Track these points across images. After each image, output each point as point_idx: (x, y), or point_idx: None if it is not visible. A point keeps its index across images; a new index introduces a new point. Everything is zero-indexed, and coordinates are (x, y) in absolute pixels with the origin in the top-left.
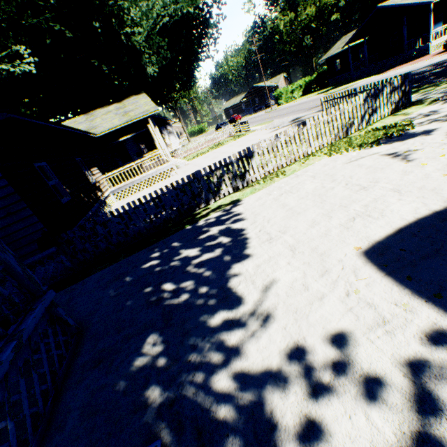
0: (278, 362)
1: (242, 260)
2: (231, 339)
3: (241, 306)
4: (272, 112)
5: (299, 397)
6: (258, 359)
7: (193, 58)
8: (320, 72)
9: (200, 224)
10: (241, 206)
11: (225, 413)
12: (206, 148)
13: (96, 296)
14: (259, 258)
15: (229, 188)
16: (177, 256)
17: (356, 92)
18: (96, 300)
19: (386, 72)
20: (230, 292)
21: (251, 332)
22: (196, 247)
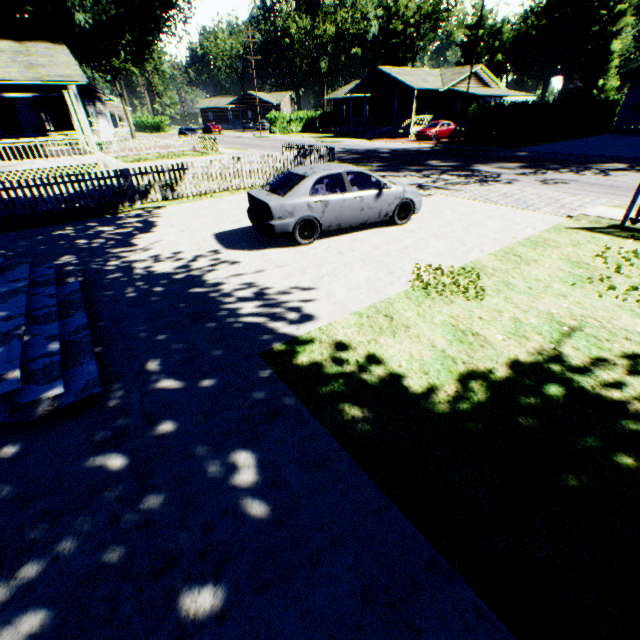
0: (146, 258)
1: (147, 234)
2: (125, 255)
3: (136, 247)
4: (258, 139)
5: (150, 263)
6: (137, 258)
7: (151, 25)
8: (326, 112)
9: (122, 216)
10: (164, 210)
11: (113, 268)
12: (156, 155)
13: (3, 245)
14: (159, 233)
15: (159, 195)
16: (94, 230)
17: (305, 149)
18: (4, 247)
19: (373, 141)
20: (132, 243)
21: (137, 253)
22: (113, 227)
